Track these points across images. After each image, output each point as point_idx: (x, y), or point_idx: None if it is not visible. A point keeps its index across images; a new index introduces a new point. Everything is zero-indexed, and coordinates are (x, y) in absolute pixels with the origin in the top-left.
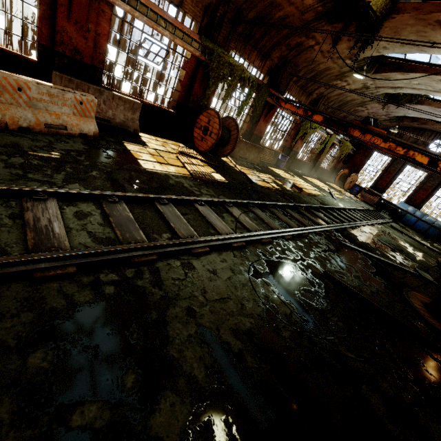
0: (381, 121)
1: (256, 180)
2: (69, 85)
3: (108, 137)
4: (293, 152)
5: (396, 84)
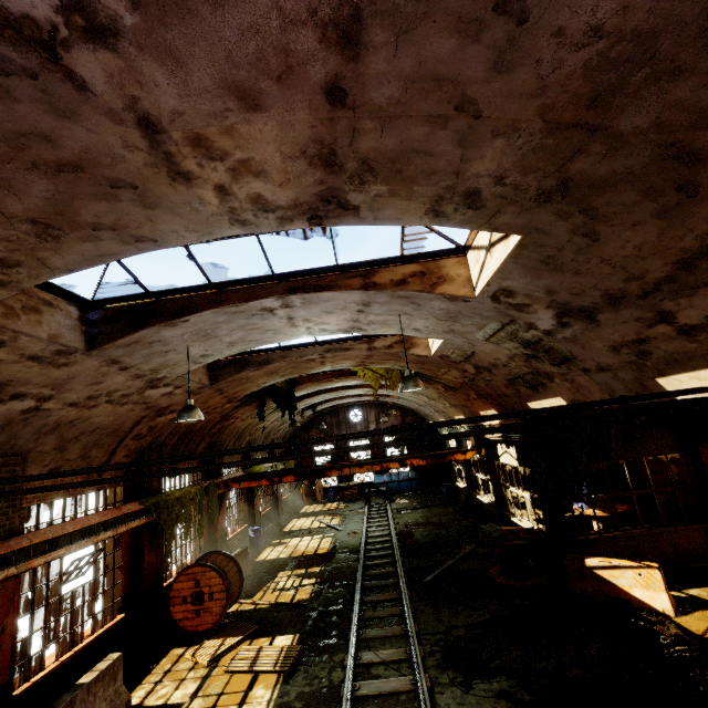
0: (301, 421)
1: (294, 596)
2: None
3: None
4: (257, 515)
5: (307, 402)
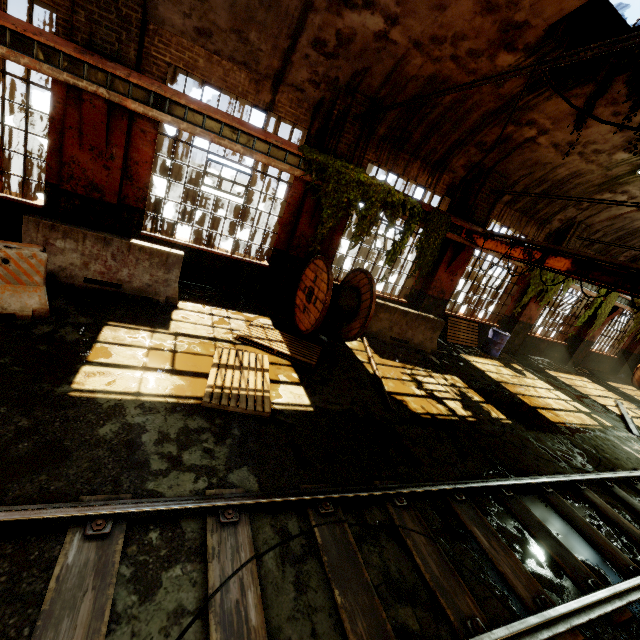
0: None
1: (408, 395)
2: (52, 234)
3: (81, 315)
4: (520, 325)
5: None
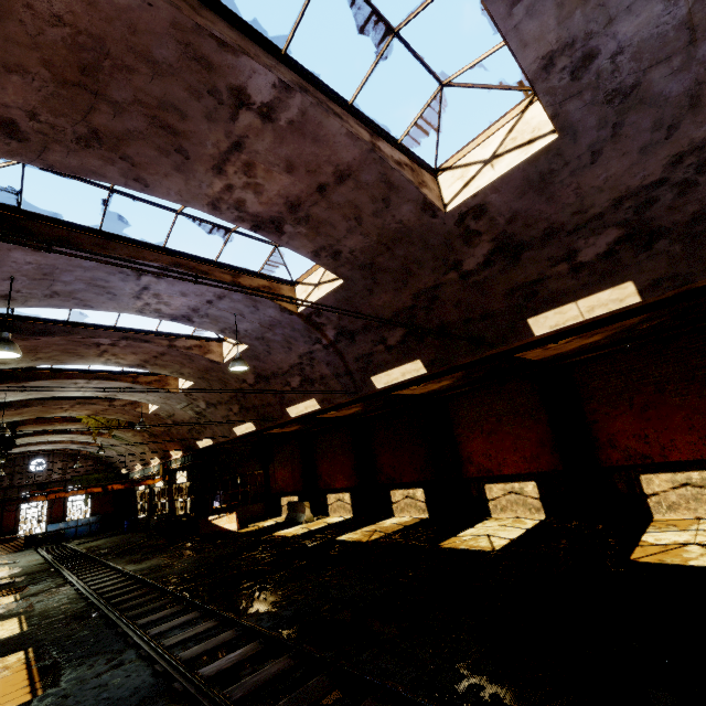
0: None
1: None
2: None
3: None
4: None
5: None
